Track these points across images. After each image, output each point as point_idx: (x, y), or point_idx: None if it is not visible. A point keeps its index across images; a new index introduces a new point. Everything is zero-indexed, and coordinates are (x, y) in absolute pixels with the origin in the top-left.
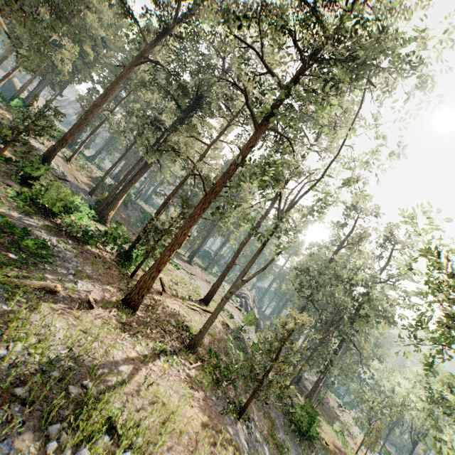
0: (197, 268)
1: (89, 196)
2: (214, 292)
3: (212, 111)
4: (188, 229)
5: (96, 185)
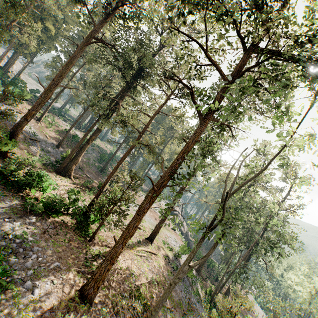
0: (141, 193)
1: (57, 149)
2: (157, 232)
3: (152, 81)
4: (138, 222)
5: (61, 140)
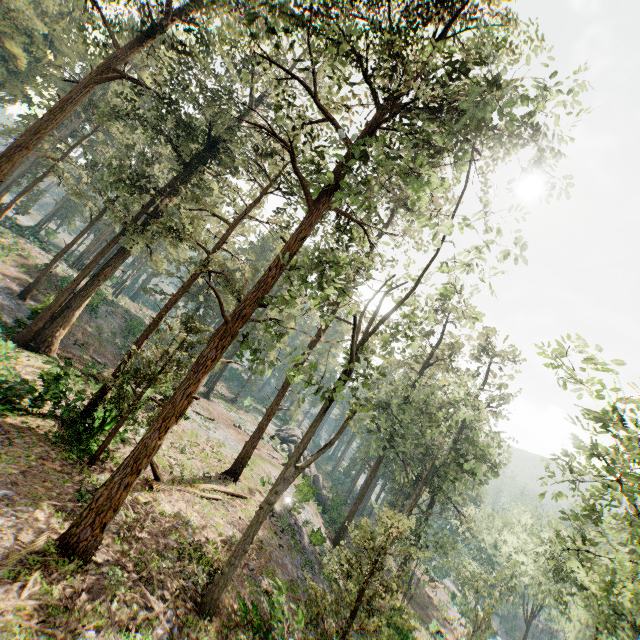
0: (220, 403)
1: (21, 301)
2: (247, 457)
3: (235, 167)
4: (194, 385)
5: (34, 282)
